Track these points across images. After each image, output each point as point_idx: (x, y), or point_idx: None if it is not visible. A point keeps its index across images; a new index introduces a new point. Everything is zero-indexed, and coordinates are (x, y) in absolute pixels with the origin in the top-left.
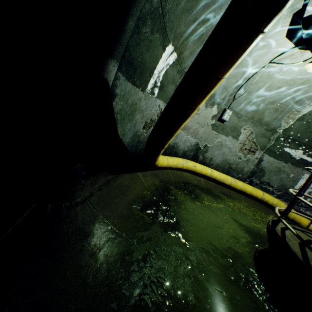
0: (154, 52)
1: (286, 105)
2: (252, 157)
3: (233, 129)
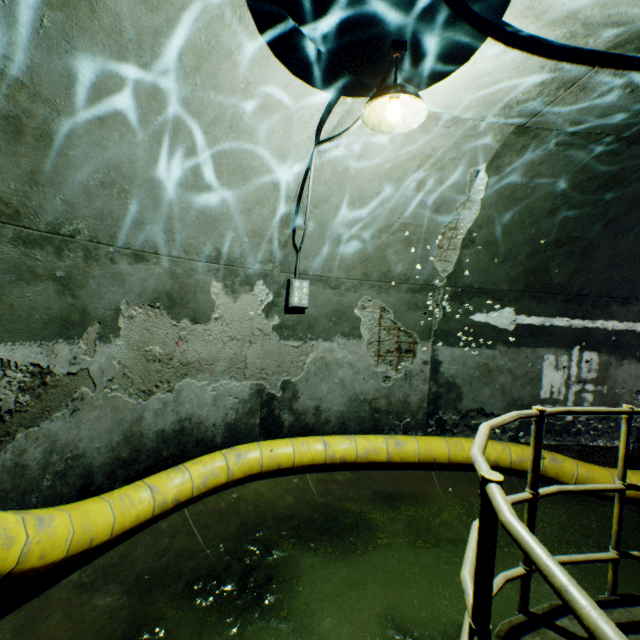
0: None
1: (422, 224)
2: (414, 363)
3: (336, 319)
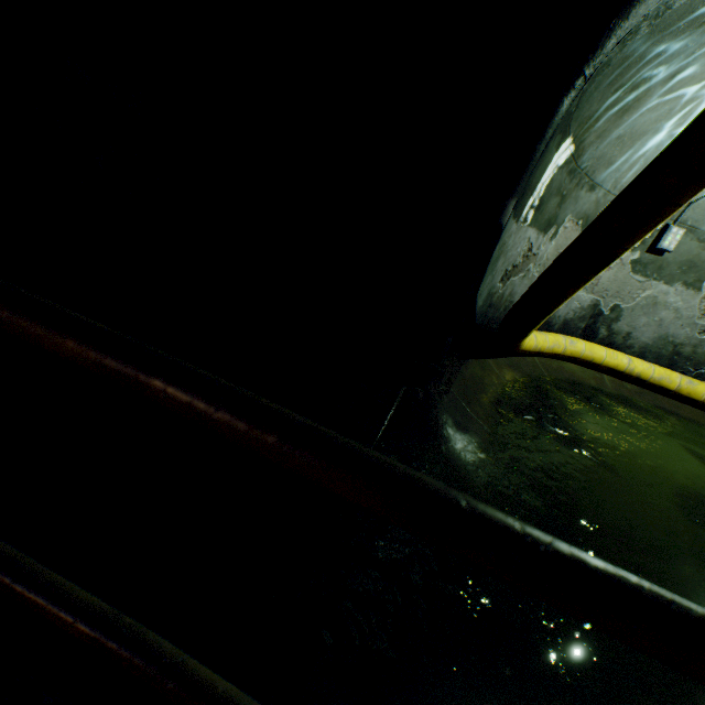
0: (545, 160)
1: None
2: None
3: (685, 268)
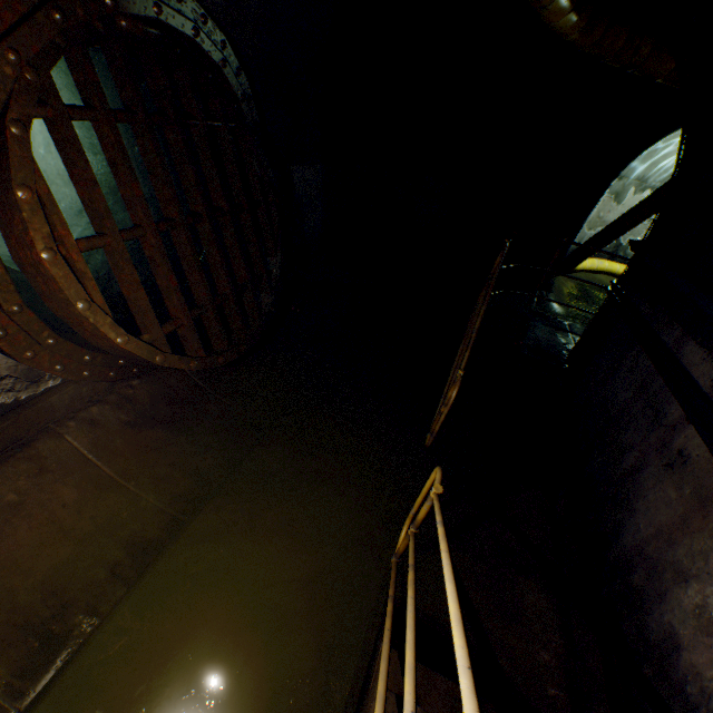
0: None
1: None
2: None
3: None
